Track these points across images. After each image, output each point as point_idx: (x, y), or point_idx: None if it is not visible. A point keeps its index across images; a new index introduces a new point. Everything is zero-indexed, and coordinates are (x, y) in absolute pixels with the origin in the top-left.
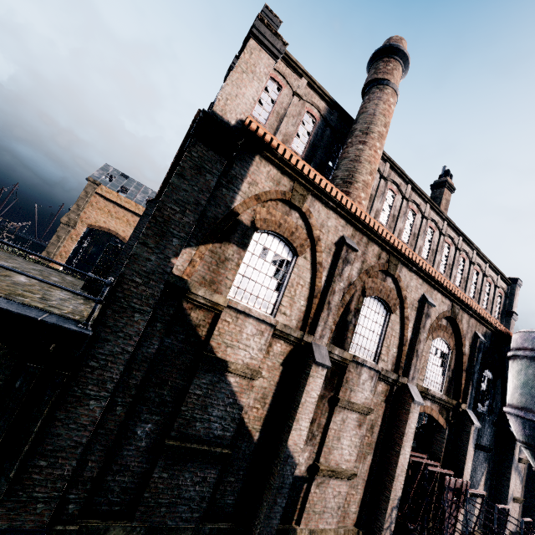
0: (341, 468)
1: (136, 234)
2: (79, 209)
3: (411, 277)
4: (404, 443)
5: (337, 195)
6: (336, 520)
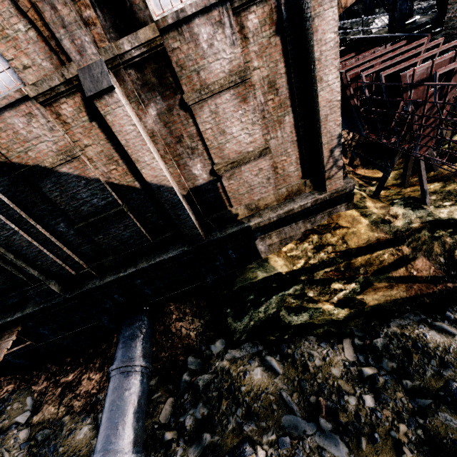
0: (246, 153)
1: None
2: None
3: None
4: (319, 74)
5: None
6: (271, 187)
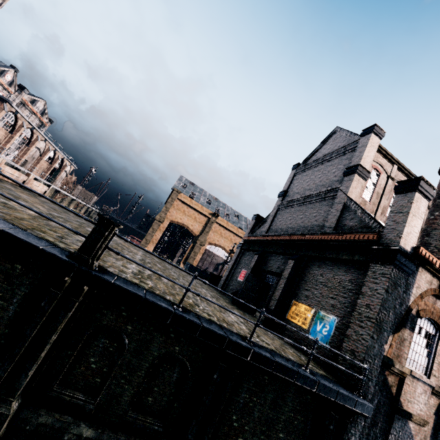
0: None
1: (287, 281)
2: (167, 210)
3: None
4: None
5: None
6: None
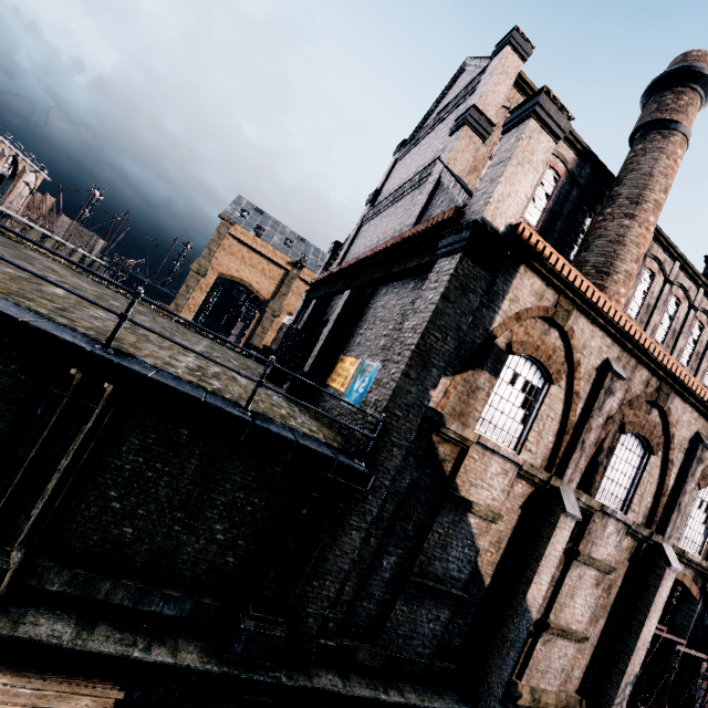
0: (571, 628)
1: (336, 326)
2: (211, 254)
3: (684, 410)
4: (650, 613)
5: (609, 310)
6: (558, 682)
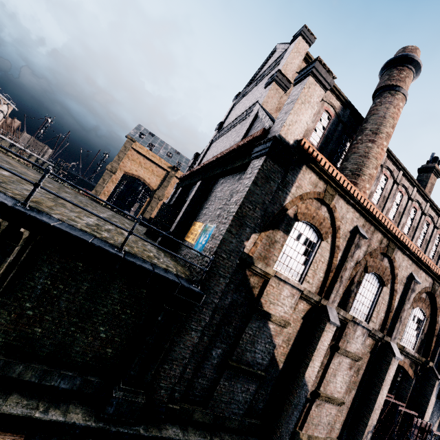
0: (334, 396)
1: (192, 203)
2: (119, 159)
3: (403, 259)
4: (383, 386)
5: (357, 195)
6: (326, 432)
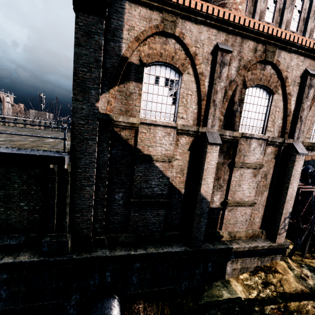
0: (244, 201)
1: None
2: None
3: (291, 58)
4: (291, 181)
5: (202, 7)
6: (245, 226)
